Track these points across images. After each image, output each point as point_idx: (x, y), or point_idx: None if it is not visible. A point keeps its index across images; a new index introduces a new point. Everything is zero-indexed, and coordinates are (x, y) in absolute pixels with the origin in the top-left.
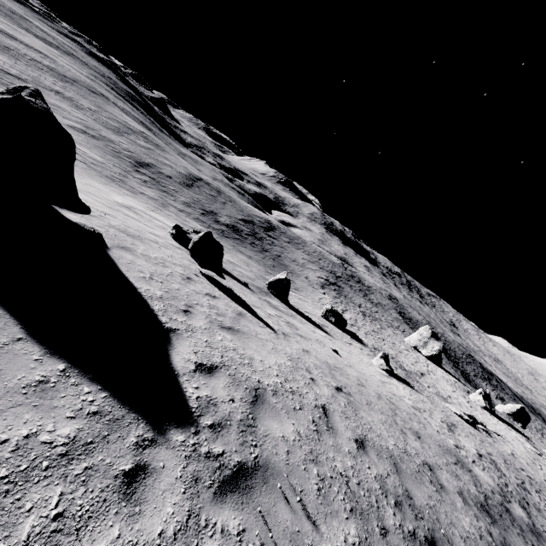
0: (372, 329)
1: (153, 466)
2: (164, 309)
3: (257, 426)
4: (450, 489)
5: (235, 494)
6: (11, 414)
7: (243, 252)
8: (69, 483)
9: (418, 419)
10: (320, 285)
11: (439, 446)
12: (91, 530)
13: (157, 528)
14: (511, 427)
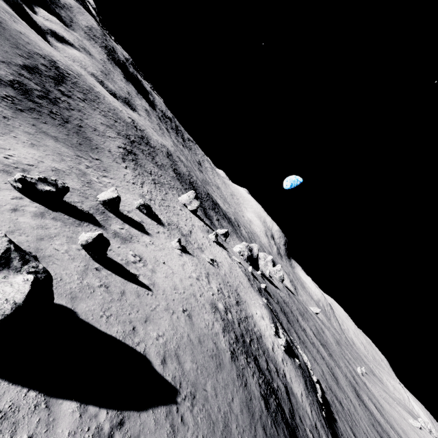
0: (161, 198)
1: (182, 414)
2: (132, 340)
3: (185, 372)
4: (218, 331)
5: (194, 401)
6: (161, 435)
7: (47, 133)
8: (178, 434)
9: (201, 291)
10: (121, 157)
11: (210, 304)
12: (187, 437)
13: (192, 425)
14: (223, 248)
